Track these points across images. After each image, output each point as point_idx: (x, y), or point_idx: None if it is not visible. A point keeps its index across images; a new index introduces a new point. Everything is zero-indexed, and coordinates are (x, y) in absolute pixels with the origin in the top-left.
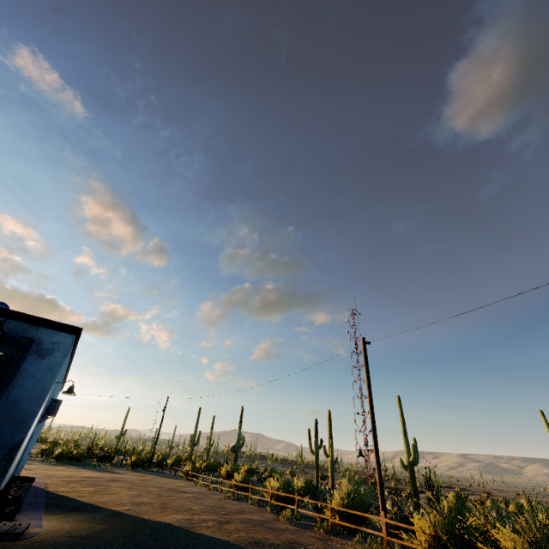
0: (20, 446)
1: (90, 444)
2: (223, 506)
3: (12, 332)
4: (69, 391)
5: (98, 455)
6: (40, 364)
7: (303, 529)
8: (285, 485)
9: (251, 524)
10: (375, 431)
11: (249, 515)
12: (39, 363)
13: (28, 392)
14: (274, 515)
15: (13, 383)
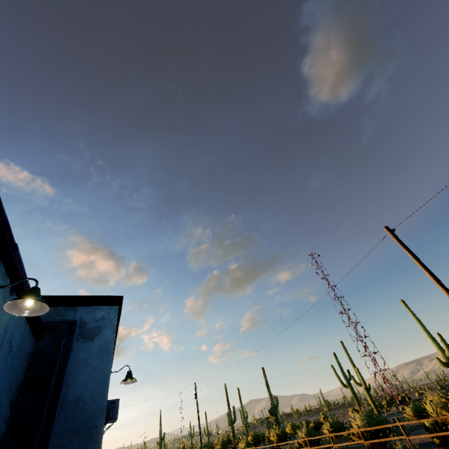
0: None
1: None
2: None
3: (48, 320)
4: (129, 377)
5: None
6: (90, 347)
7: None
8: (367, 419)
9: None
10: None
11: None
12: (89, 346)
13: (87, 385)
14: None
15: (66, 380)
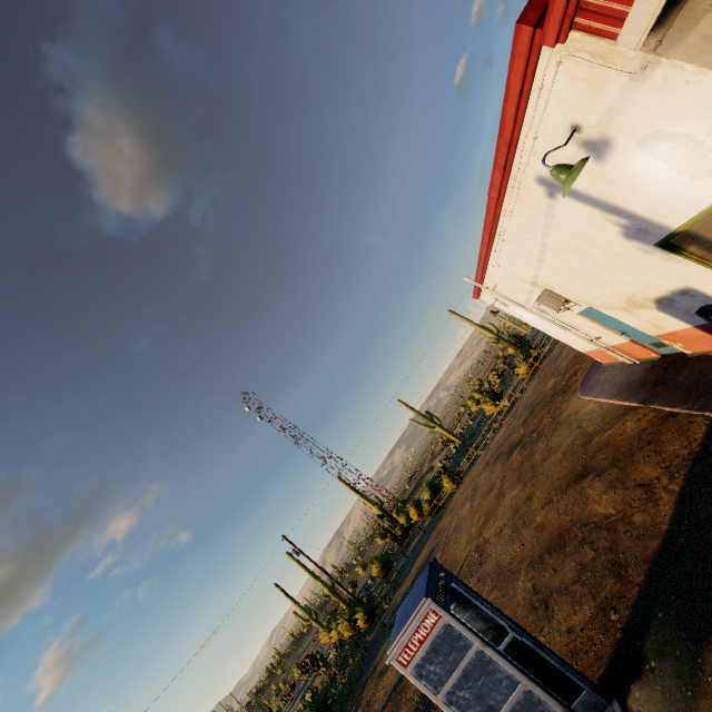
0: None
1: None
2: None
3: None
4: None
5: None
6: None
7: None
8: None
9: None
10: None
11: None
12: None
13: None
14: None
15: None
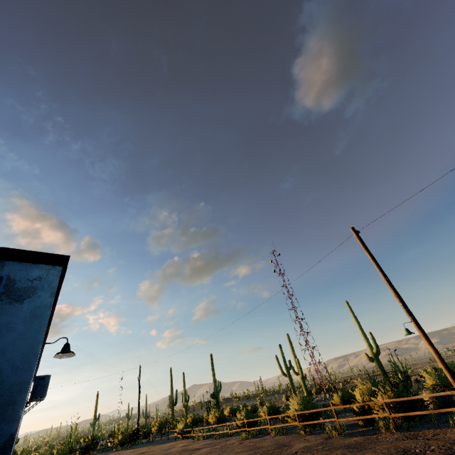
0: (11, 446)
1: (68, 439)
2: (256, 446)
3: None
4: (65, 351)
5: (80, 446)
6: (18, 310)
7: (368, 437)
8: (303, 404)
9: (323, 450)
10: (407, 306)
11: (296, 445)
12: (16, 309)
13: (7, 355)
14: (314, 436)
15: None
